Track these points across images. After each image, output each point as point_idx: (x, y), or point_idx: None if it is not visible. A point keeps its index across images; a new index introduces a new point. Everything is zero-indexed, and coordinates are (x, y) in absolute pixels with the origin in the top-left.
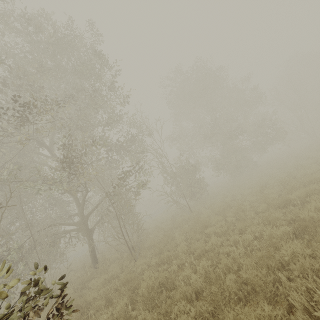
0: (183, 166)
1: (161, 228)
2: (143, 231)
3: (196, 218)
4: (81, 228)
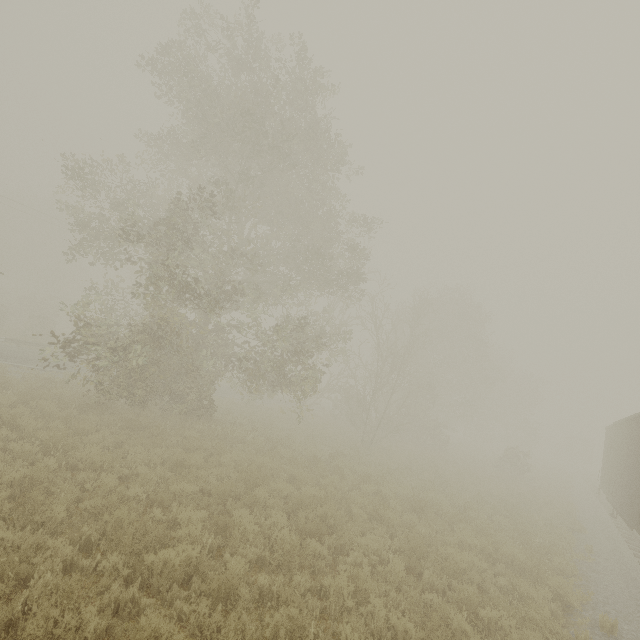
0: None
1: None
2: None
3: None
4: None
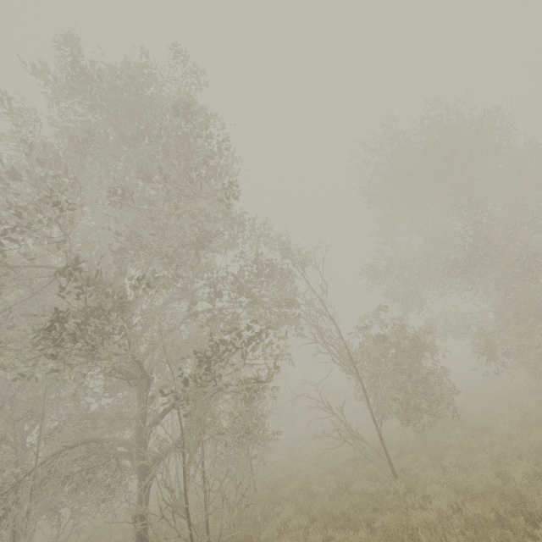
0: (384, 336)
1: (303, 503)
2: (244, 507)
3: (394, 525)
4: (132, 455)
